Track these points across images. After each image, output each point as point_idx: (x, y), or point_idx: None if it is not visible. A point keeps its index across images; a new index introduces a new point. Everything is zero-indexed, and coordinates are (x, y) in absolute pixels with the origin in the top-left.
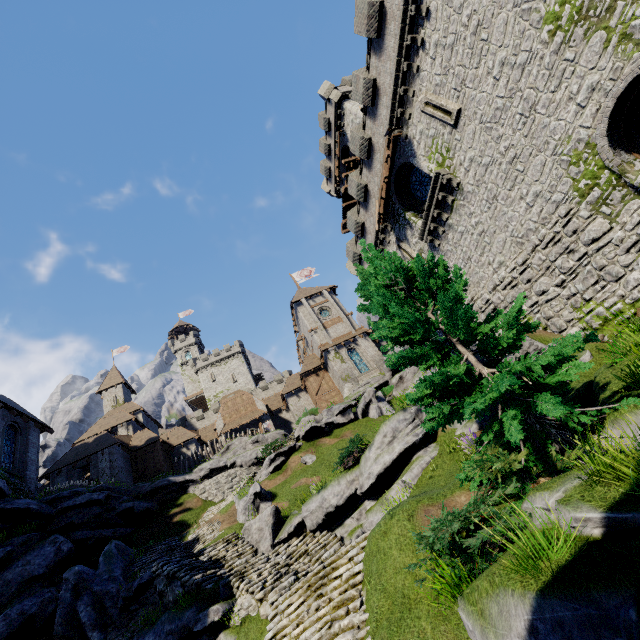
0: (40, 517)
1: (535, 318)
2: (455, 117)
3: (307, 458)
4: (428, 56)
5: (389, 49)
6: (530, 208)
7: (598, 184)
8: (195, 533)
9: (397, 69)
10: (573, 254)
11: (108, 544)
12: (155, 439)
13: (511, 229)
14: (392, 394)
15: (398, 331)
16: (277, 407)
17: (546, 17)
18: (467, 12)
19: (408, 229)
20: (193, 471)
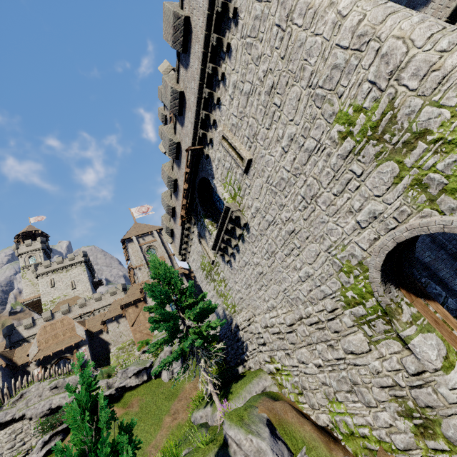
0: None
1: (294, 379)
2: (246, 164)
3: None
4: (227, 93)
5: (194, 69)
6: (301, 282)
7: (364, 304)
8: None
9: (200, 92)
10: (332, 349)
11: None
12: None
13: (284, 287)
14: None
15: None
16: (99, 329)
17: (339, 115)
18: (264, 67)
19: (207, 231)
20: None
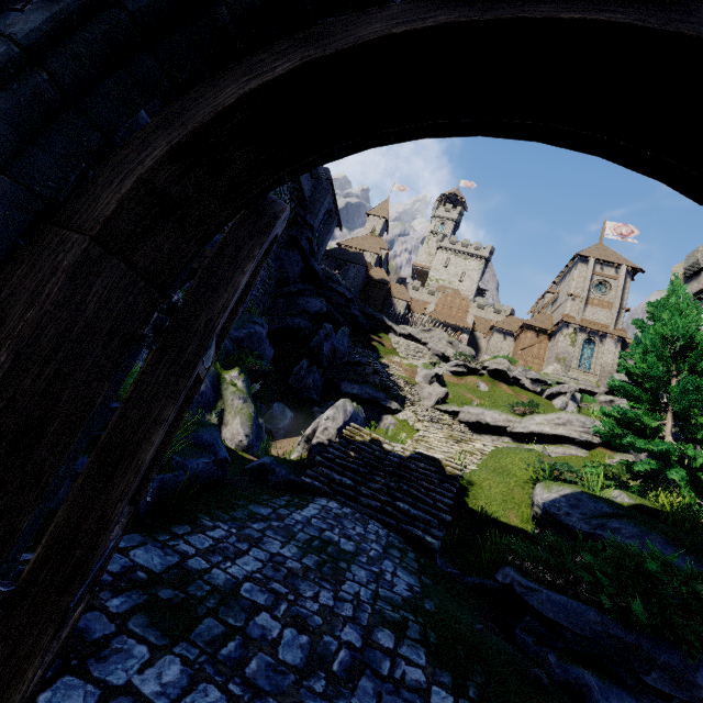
0: (319, 282)
1: None
2: None
3: (482, 385)
4: None
5: None
6: None
7: None
8: (387, 362)
9: None
10: None
11: (344, 327)
12: (386, 282)
13: None
14: (588, 405)
15: (641, 372)
16: (480, 331)
17: None
18: None
19: None
20: (399, 325)
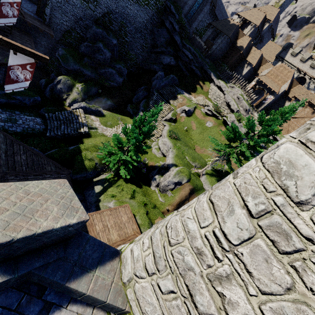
0: (178, 47)
1: None
2: None
3: (208, 123)
4: None
5: None
6: None
7: None
8: (180, 97)
9: None
10: None
11: (172, 74)
12: (241, 49)
13: None
14: None
15: None
16: (291, 97)
17: None
18: None
19: None
20: (218, 80)
